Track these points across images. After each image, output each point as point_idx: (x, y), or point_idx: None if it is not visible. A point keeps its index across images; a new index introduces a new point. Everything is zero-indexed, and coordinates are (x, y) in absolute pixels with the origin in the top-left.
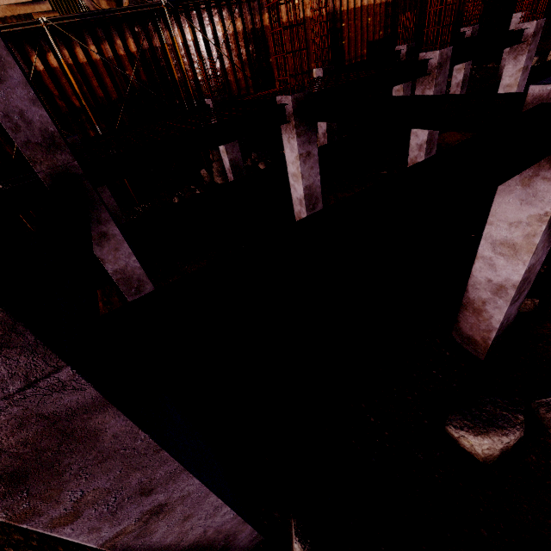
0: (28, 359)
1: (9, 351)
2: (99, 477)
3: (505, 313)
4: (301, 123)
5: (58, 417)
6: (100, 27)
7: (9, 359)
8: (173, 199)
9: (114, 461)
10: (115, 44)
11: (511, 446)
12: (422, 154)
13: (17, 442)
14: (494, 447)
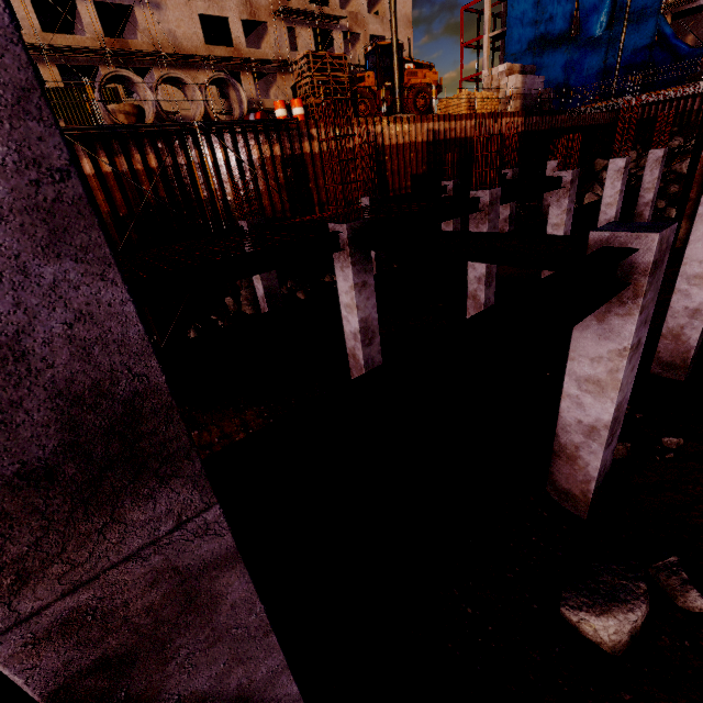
0: (188, 492)
1: (175, 482)
2: (201, 672)
3: (602, 459)
4: (357, 252)
5: (189, 572)
6: (117, 140)
7: (173, 491)
8: (188, 331)
9: (222, 645)
10: (133, 158)
11: (640, 626)
12: (482, 287)
13: (142, 608)
14: (621, 629)
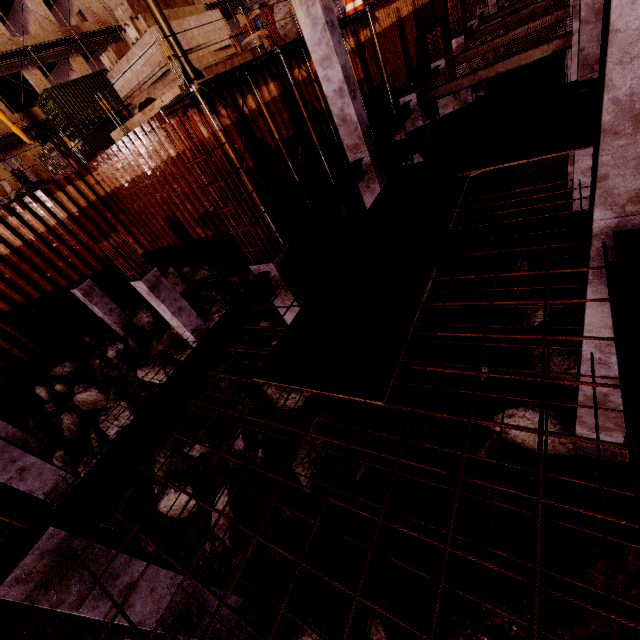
0: None
1: None
2: None
3: None
4: None
5: None
6: None
7: None
8: None
9: None
10: None
11: None
12: None
13: None
14: None
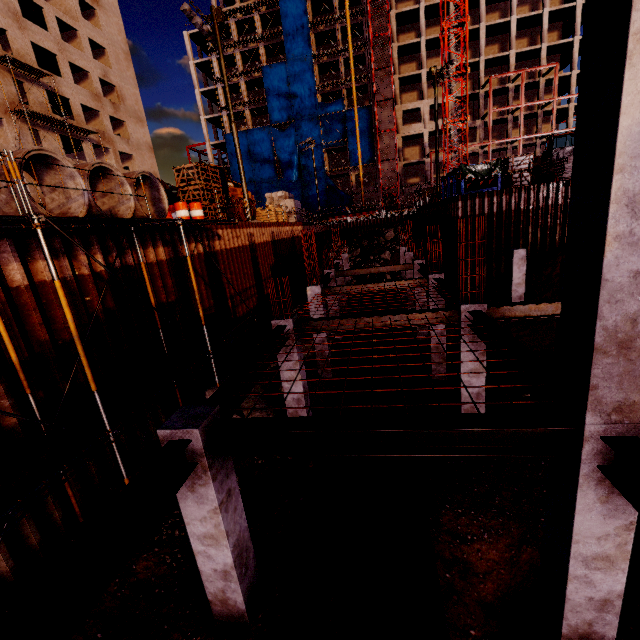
0: None
1: None
2: None
3: None
4: None
5: None
6: (58, 236)
7: None
8: None
9: None
10: (75, 259)
11: None
12: (443, 339)
13: None
14: None
